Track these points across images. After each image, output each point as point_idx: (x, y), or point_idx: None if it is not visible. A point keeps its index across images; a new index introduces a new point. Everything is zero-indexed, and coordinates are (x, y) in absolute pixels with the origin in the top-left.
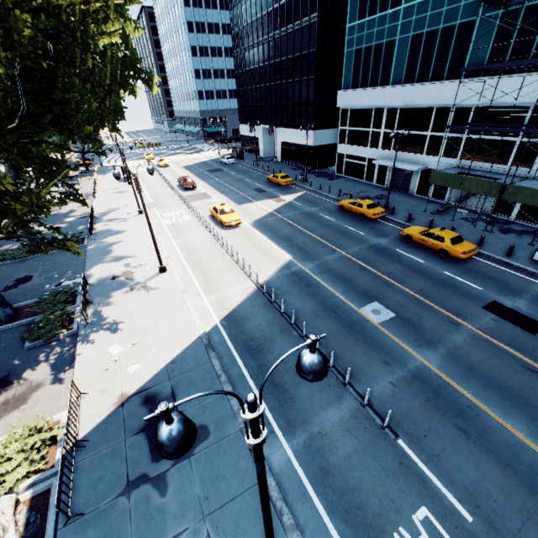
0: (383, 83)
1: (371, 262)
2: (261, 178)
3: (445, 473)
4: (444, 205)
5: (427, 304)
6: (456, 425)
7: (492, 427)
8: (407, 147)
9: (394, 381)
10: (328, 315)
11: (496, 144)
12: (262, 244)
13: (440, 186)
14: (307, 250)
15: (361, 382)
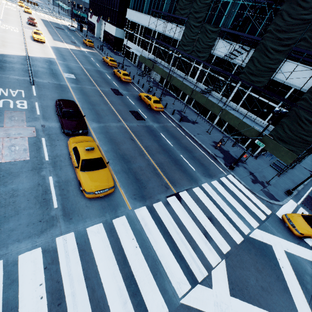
0: (142, 11)
1: (89, 71)
2: (82, 41)
3: (39, 91)
4: (142, 72)
5: (92, 81)
6: (57, 91)
7: (68, 94)
8: (144, 47)
9: (50, 82)
10: (48, 69)
11: (164, 52)
12: (47, 51)
13: (149, 68)
14: (66, 60)
15: (37, 78)
